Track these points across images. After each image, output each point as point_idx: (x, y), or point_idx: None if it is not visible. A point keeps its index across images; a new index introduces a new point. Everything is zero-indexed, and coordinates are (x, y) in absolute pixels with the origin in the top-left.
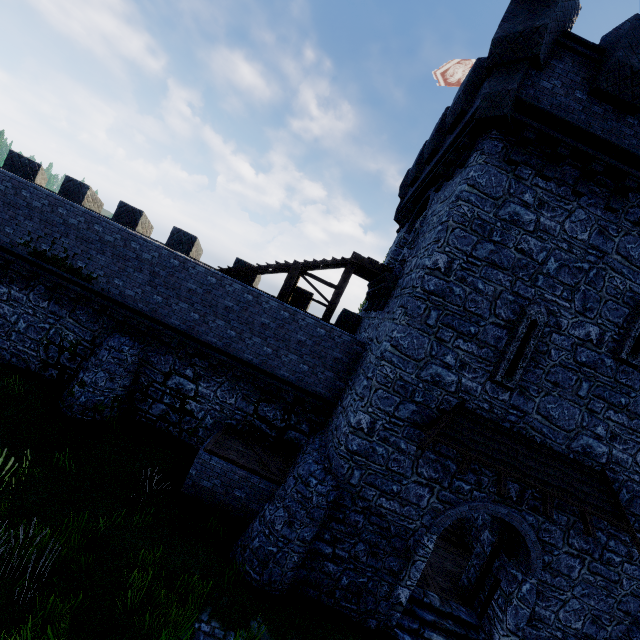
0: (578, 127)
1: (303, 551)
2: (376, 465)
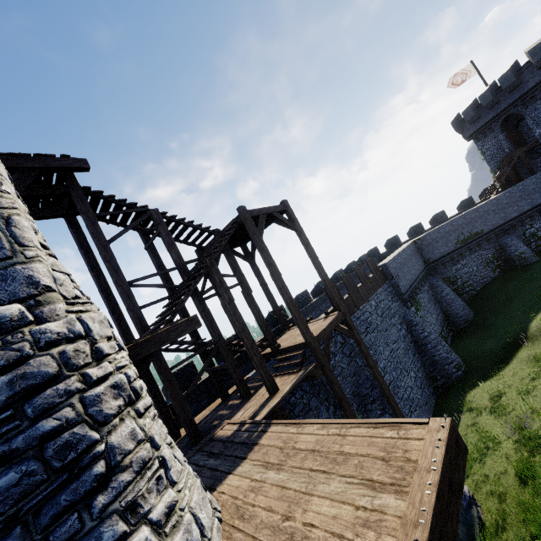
0: None
1: None
2: None
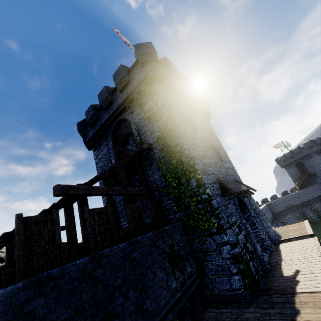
0: (320, 149)
1: None
2: None
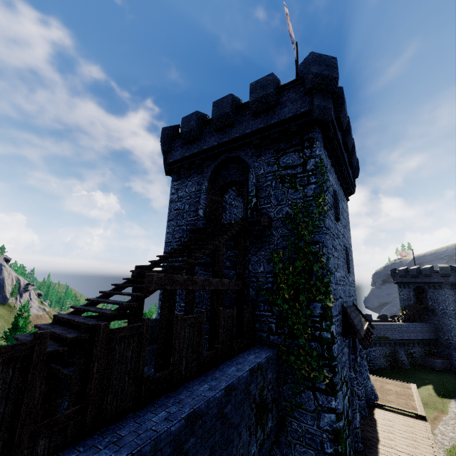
0: None
1: None
2: None
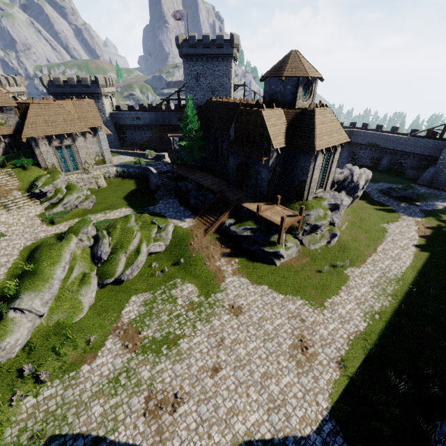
0: None
1: (429, 179)
2: (445, 165)
